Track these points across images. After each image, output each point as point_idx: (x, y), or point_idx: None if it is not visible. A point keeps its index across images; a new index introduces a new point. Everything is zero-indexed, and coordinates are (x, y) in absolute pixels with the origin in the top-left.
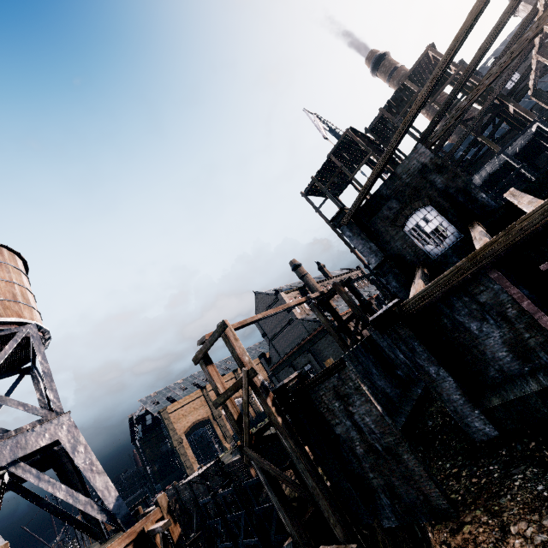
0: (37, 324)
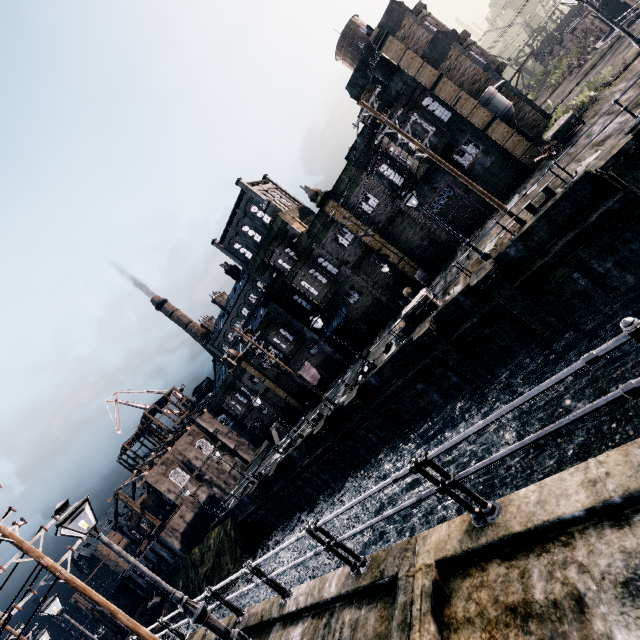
0: None
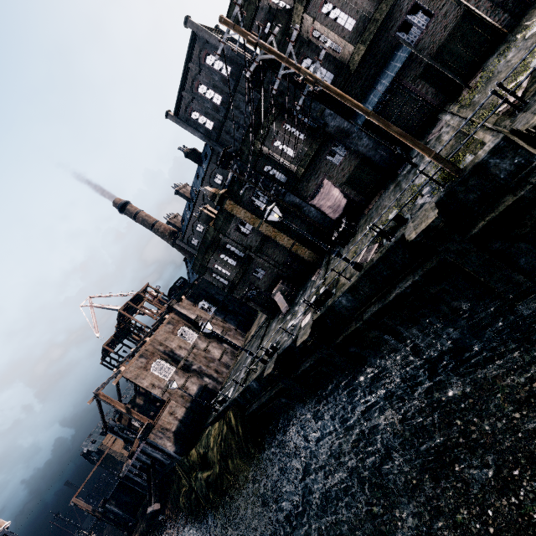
0: (4, 527)
